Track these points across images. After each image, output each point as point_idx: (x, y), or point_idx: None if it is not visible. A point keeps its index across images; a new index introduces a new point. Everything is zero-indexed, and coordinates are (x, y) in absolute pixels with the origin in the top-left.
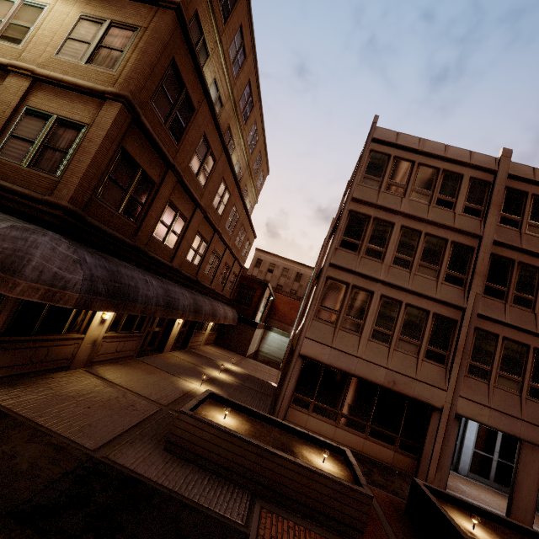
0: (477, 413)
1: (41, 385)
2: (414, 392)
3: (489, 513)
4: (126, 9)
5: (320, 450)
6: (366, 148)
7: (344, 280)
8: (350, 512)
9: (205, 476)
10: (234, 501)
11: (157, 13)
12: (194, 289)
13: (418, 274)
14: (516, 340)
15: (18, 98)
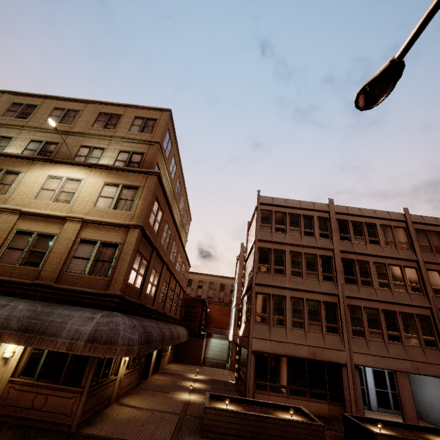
0: (366, 361)
1: (105, 419)
2: (327, 357)
3: (387, 421)
4: (130, 177)
5: (286, 412)
6: (258, 209)
7: (266, 292)
8: (315, 439)
9: None
10: None
11: (148, 178)
12: (163, 320)
13: (307, 278)
14: (371, 307)
15: (75, 234)
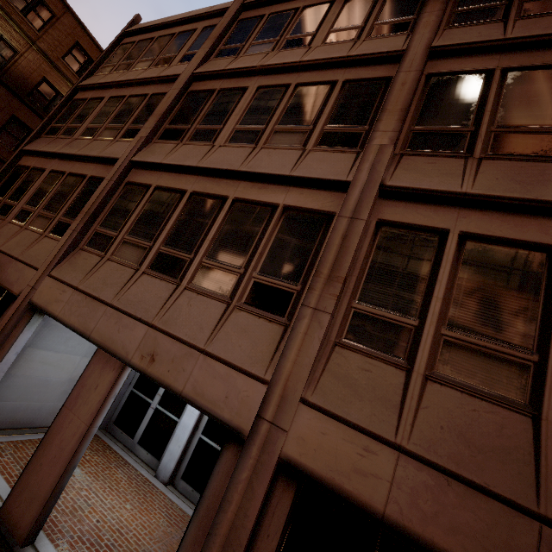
0: (54, 299)
1: None
2: (4, 275)
3: None
4: None
5: None
6: (113, 42)
7: (28, 165)
8: None
9: None
10: None
11: None
12: None
13: (99, 138)
14: (171, 187)
15: None
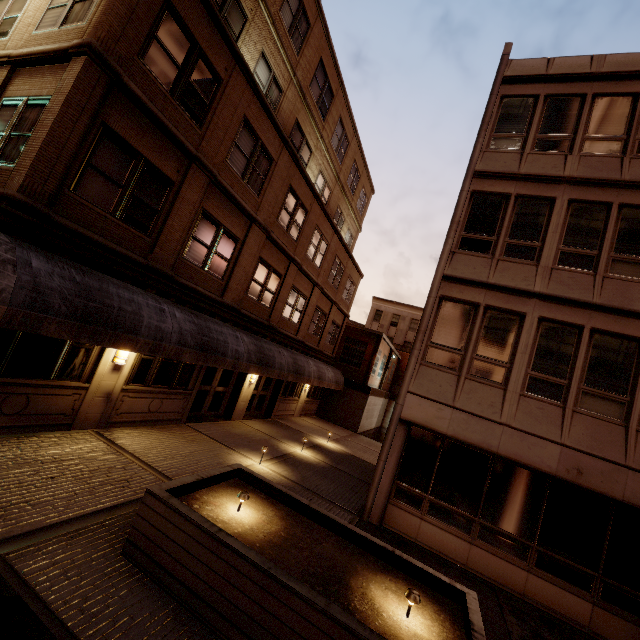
0: None
1: (11, 444)
2: (625, 491)
3: None
4: None
5: (413, 586)
6: (494, 94)
7: (469, 300)
8: None
9: (167, 611)
10: None
11: None
12: (267, 337)
13: (613, 275)
14: None
15: None
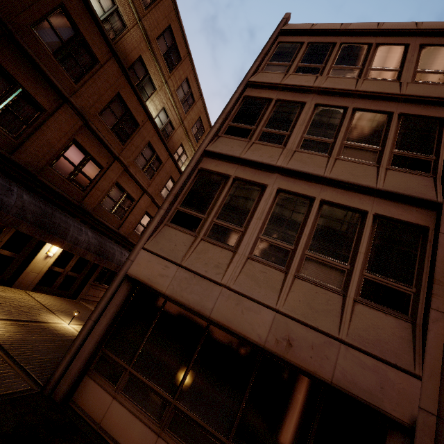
0: None
1: None
2: (336, 370)
3: None
4: None
5: None
6: (272, 38)
7: (222, 172)
8: None
9: None
10: None
11: None
12: (77, 217)
13: (344, 158)
14: None
15: None
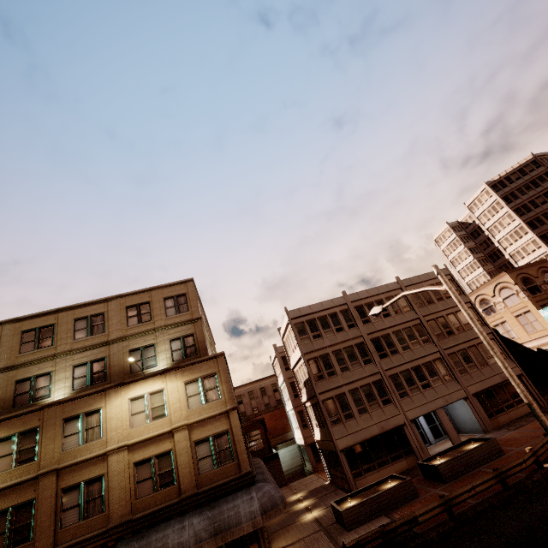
0: (415, 413)
1: None
2: (391, 425)
3: (442, 452)
4: (203, 367)
5: (386, 483)
6: (292, 325)
7: (329, 397)
8: (410, 490)
9: (368, 524)
10: (383, 520)
11: (218, 361)
12: None
13: (354, 369)
14: (404, 370)
15: (188, 441)
